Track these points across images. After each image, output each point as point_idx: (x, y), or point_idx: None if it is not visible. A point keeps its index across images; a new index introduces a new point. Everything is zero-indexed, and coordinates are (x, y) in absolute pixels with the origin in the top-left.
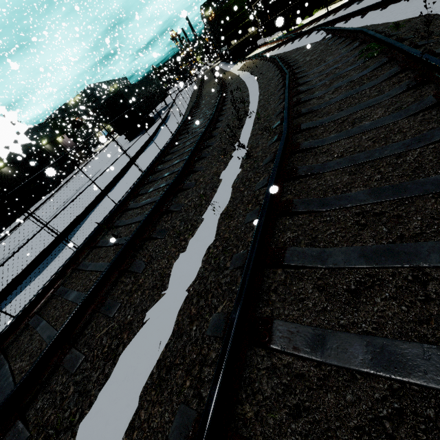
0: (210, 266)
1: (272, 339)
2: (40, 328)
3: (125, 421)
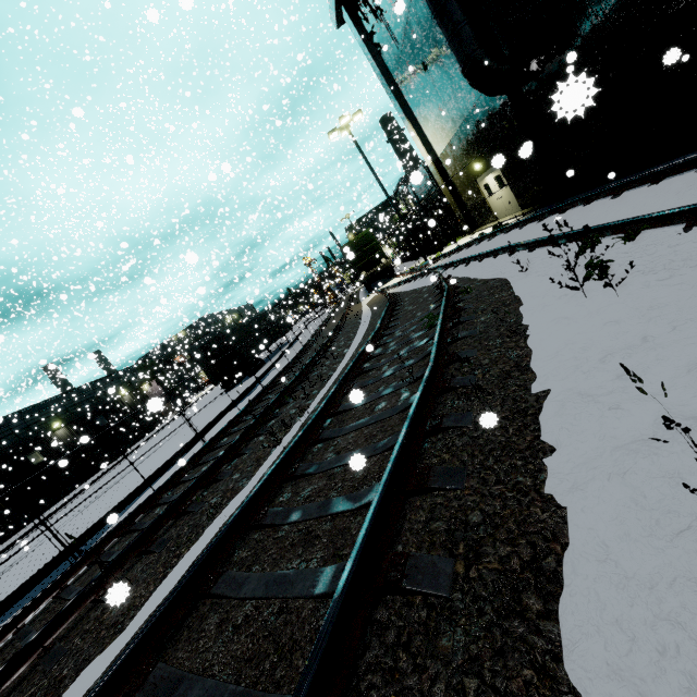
0: None
1: (143, 687)
2: None
3: None
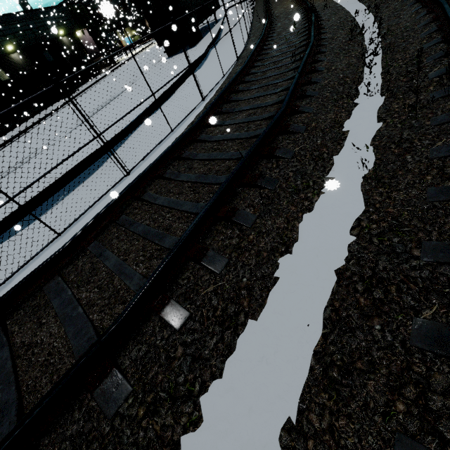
0: (374, 246)
1: None
2: (105, 258)
3: (282, 418)
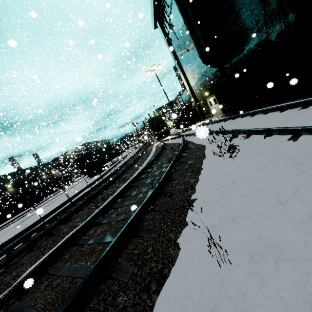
0: None
1: (7, 311)
2: None
3: None
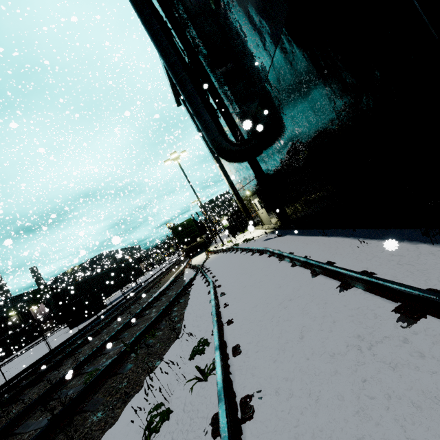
0: None
1: None
2: None
3: None
